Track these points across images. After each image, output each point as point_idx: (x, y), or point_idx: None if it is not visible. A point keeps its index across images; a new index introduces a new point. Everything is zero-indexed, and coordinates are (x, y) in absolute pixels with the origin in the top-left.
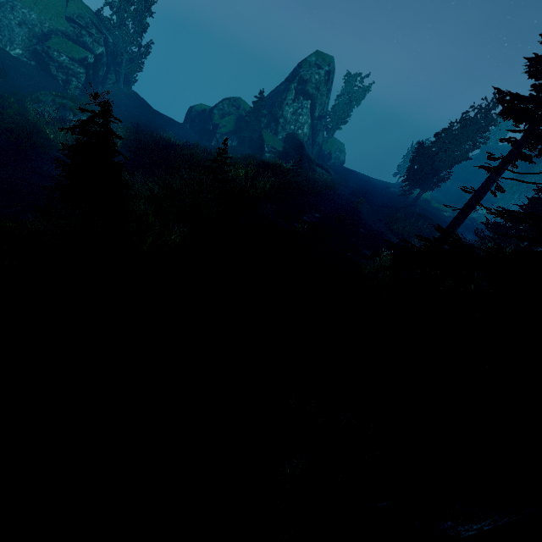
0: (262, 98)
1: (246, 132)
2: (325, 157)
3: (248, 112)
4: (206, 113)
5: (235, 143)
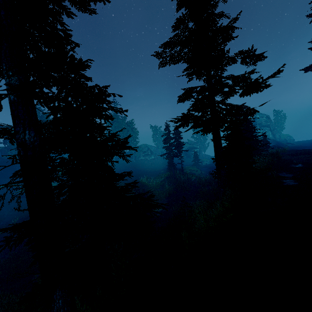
0: None
1: None
2: (284, 141)
3: None
4: None
5: None
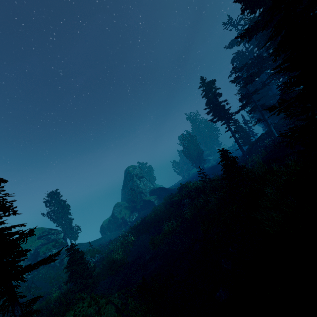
0: (132, 190)
1: (137, 206)
2: None
3: (132, 198)
4: (111, 220)
5: (137, 214)
